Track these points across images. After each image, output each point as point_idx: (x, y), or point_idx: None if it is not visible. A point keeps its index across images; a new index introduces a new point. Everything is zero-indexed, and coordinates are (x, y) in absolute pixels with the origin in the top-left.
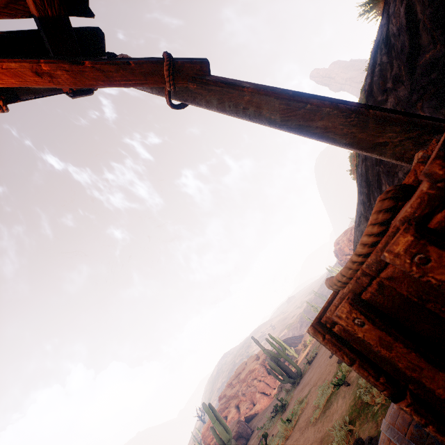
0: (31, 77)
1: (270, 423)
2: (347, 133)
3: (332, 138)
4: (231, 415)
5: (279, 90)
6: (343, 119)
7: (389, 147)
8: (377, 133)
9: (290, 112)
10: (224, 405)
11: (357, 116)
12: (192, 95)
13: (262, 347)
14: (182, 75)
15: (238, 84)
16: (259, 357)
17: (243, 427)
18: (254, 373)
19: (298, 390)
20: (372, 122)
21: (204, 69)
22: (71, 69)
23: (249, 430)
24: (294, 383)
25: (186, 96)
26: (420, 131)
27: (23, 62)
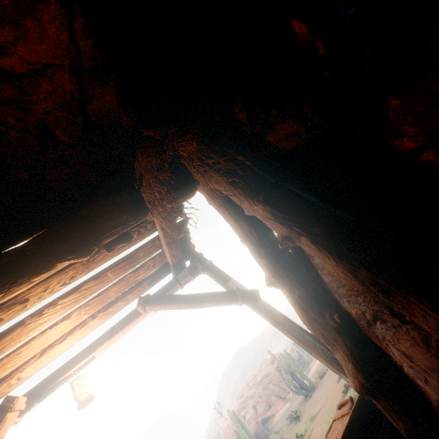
0: (177, 308)
1: (286, 430)
2: (326, 364)
3: (320, 361)
4: (249, 415)
5: (296, 329)
6: (324, 360)
7: (343, 377)
8: (338, 371)
9: (301, 344)
10: (243, 404)
11: (329, 363)
12: (251, 307)
13: (278, 360)
14: (247, 302)
15: (276, 317)
16: (274, 361)
17: (260, 429)
18: (270, 377)
19: (310, 404)
20: (335, 368)
21: (258, 300)
22: (196, 306)
23: (266, 431)
24: (307, 395)
25: (247, 305)
26: None
27: (175, 305)
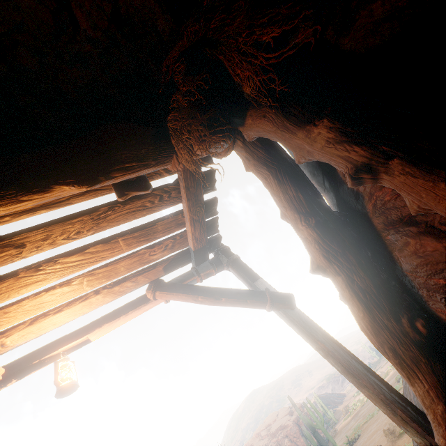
0: (191, 300)
1: None
2: (384, 408)
3: (374, 403)
4: None
5: (341, 351)
6: (381, 402)
7: (410, 433)
8: (402, 423)
9: (347, 373)
10: None
11: (390, 407)
12: (281, 316)
13: (298, 410)
14: (277, 308)
15: (314, 332)
16: (293, 412)
17: None
18: (286, 430)
19: None
20: (399, 416)
21: (292, 307)
22: (214, 301)
23: None
24: None
25: (277, 312)
26: (428, 441)
27: (190, 296)
